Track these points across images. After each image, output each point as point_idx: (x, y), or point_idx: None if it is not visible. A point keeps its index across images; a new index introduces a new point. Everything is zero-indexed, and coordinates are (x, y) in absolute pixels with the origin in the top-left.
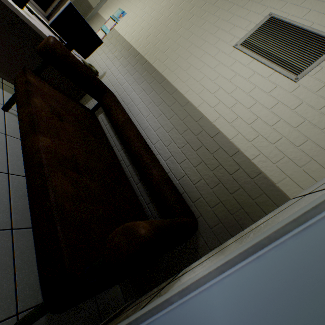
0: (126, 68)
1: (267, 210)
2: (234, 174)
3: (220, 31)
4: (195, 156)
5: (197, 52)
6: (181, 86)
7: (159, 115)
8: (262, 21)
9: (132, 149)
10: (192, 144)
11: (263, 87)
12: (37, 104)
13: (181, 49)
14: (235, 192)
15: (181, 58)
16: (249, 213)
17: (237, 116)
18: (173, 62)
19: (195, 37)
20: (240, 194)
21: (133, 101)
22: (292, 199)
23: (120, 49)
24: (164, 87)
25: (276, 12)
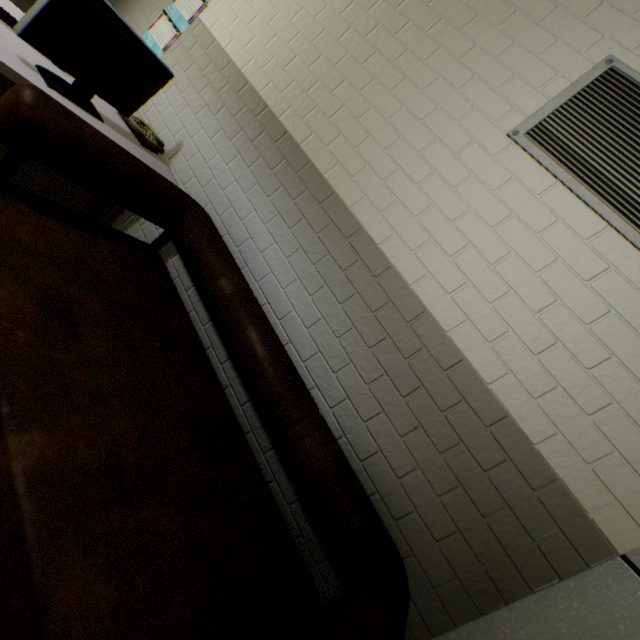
0: (234, 143)
1: (563, 570)
2: (493, 471)
3: (475, 84)
4: (403, 410)
5: (414, 132)
6: (371, 219)
7: (317, 286)
8: (588, 77)
9: (255, 378)
10: (397, 379)
11: (575, 262)
12: (1, 308)
13: (373, 115)
14: (494, 514)
15: (372, 140)
16: (523, 568)
17: (507, 326)
18: (354, 150)
19: (410, 89)
20: (504, 522)
21: (254, 237)
22: (632, 577)
23: (216, 84)
24: (331, 215)
25: (624, 56)
